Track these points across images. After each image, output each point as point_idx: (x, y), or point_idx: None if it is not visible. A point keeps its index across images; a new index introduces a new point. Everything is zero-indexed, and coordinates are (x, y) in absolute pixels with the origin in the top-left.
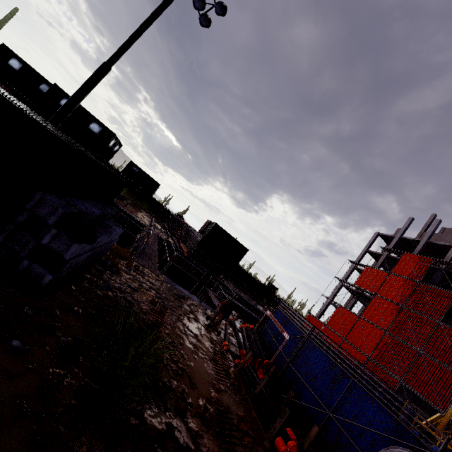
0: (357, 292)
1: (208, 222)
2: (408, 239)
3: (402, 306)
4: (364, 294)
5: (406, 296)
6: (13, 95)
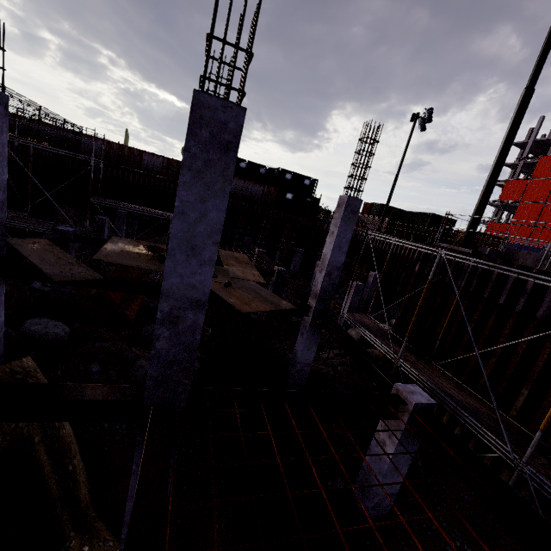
0: (502, 205)
1: (369, 204)
2: (542, 140)
3: (544, 203)
4: (508, 204)
5: (547, 194)
6: (278, 190)
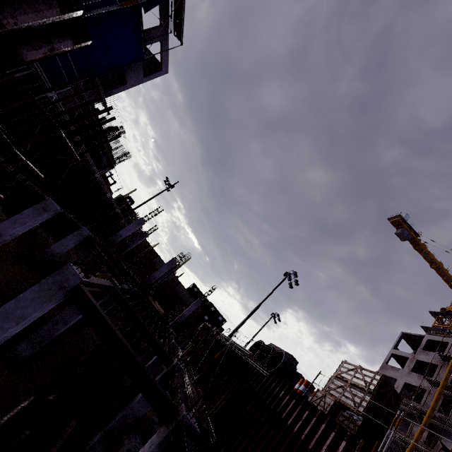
0: None
1: None
2: None
3: None
4: None
5: None
6: (203, 310)
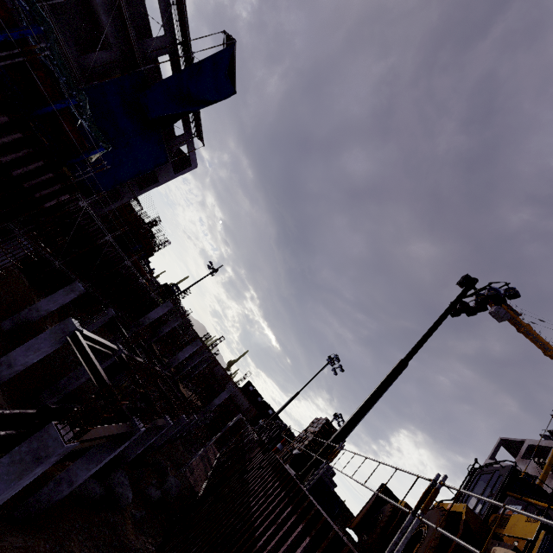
0: None
1: None
2: None
3: None
4: None
5: None
6: (257, 413)
